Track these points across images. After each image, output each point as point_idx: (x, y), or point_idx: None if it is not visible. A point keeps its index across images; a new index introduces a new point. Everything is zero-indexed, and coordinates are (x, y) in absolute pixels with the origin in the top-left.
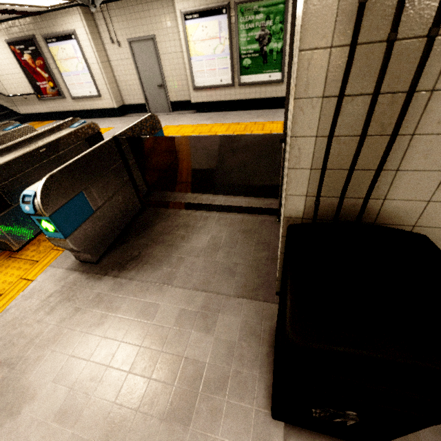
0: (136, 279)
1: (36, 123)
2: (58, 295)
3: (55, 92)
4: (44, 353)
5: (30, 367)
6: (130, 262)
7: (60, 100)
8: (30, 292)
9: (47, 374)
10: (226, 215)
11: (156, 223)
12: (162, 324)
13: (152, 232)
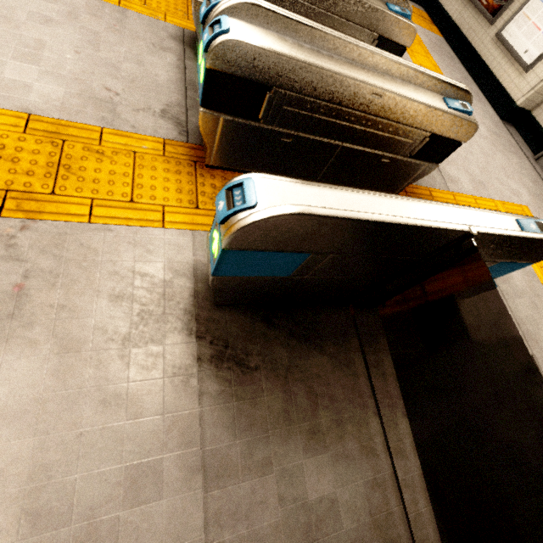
0: (203, 403)
1: (425, 18)
2: (145, 288)
3: (495, 5)
4: (42, 347)
5: (16, 343)
6: (234, 364)
7: (483, 22)
8: (143, 239)
9: (6, 381)
10: (395, 495)
11: (324, 351)
12: (121, 540)
13: (304, 359)
